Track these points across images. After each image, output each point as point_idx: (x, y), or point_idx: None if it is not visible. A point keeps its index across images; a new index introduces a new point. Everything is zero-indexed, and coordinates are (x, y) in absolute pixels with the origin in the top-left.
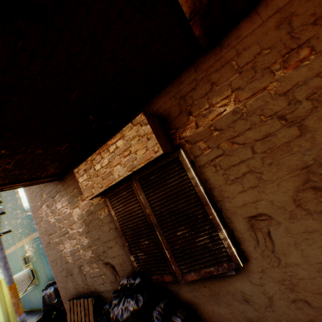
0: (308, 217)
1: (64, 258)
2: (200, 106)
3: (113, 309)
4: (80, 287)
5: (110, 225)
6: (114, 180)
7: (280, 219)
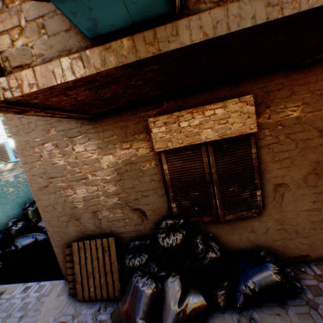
0: (305, 188)
1: (70, 204)
2: (277, 105)
3: (165, 240)
4: (89, 231)
5: (153, 177)
6: (199, 140)
7: (292, 187)
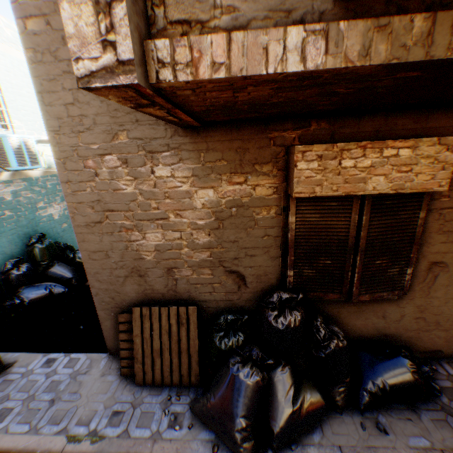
0: None
1: (133, 253)
2: None
3: (279, 320)
4: (156, 293)
5: (269, 230)
6: (363, 190)
7: (451, 269)
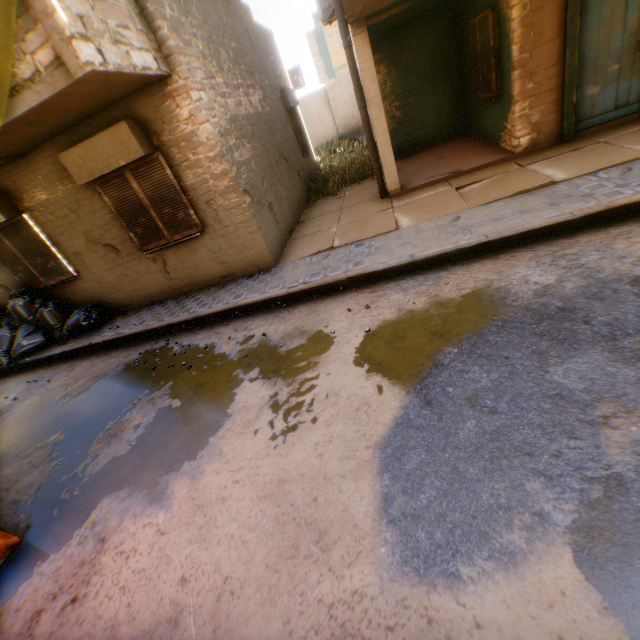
0: (94, 253)
1: None
2: (30, 191)
3: (11, 304)
4: None
5: None
6: None
7: (86, 254)
